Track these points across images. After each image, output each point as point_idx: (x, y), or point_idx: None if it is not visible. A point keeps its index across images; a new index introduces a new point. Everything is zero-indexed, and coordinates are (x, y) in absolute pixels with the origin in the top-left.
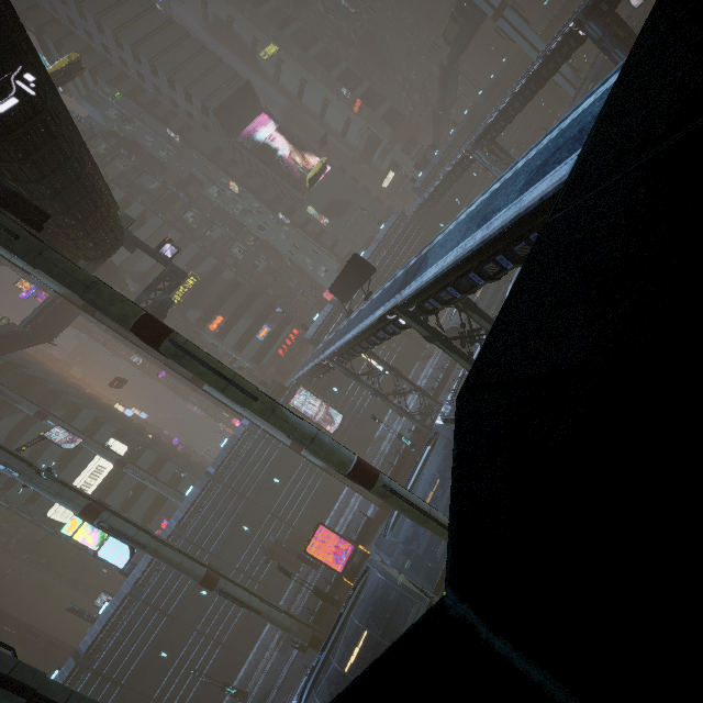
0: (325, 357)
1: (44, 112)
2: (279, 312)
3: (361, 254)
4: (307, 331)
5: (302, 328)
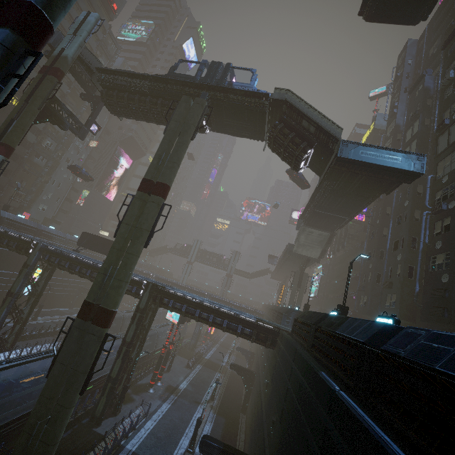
0: (57, 248)
1: (200, 132)
2: (3, 179)
3: (77, 236)
4: (4, 210)
5: (5, 206)
